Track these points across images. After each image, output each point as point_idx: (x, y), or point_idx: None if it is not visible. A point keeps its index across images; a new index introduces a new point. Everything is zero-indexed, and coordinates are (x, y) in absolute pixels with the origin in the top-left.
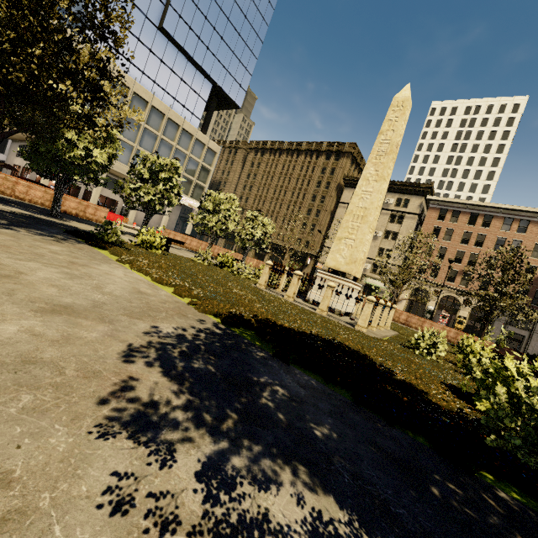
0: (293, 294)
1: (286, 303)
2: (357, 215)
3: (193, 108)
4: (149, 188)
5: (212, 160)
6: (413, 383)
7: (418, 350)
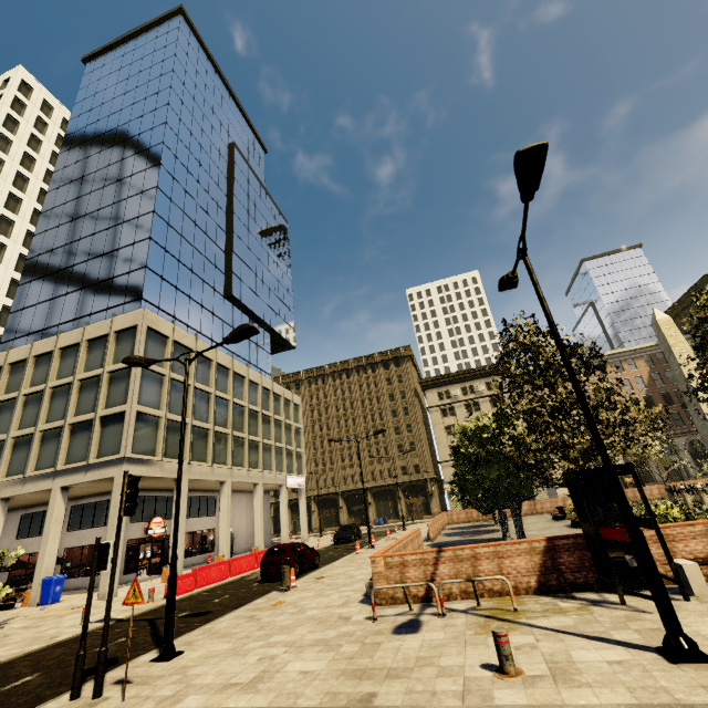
0: None
1: None
2: None
3: (264, 366)
4: None
5: (298, 417)
6: None
7: None
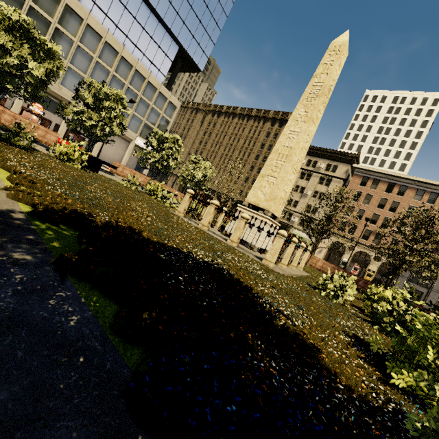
0: (208, 223)
1: (193, 228)
2: (282, 154)
3: (160, 65)
4: (91, 114)
5: (172, 113)
6: (301, 333)
7: (324, 291)
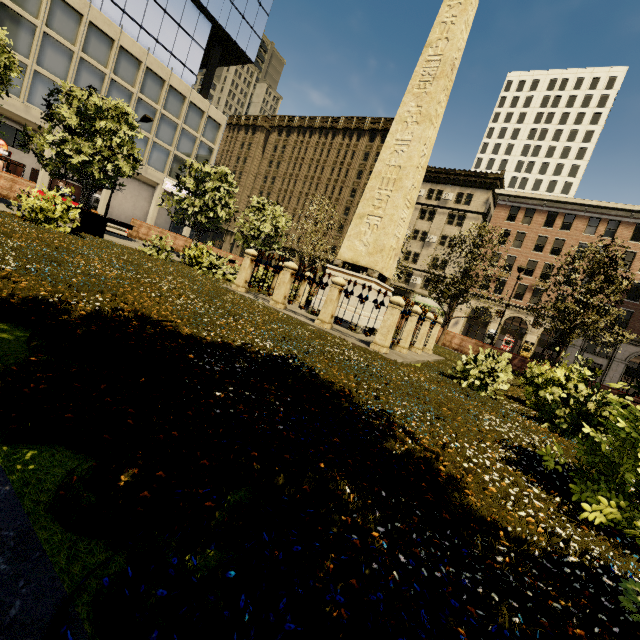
0: (284, 299)
1: (258, 308)
2: (387, 179)
3: (185, 58)
4: (78, 143)
5: (215, 136)
6: (432, 456)
7: (466, 380)
